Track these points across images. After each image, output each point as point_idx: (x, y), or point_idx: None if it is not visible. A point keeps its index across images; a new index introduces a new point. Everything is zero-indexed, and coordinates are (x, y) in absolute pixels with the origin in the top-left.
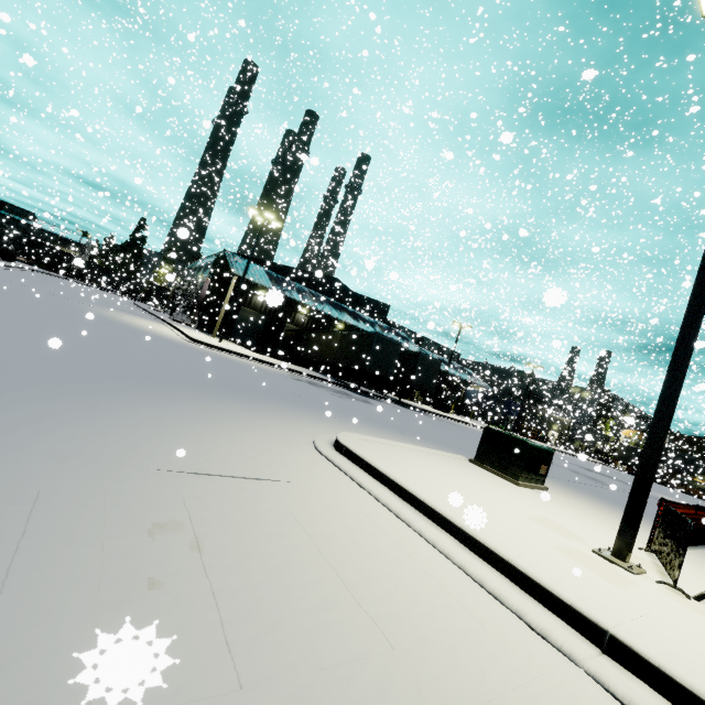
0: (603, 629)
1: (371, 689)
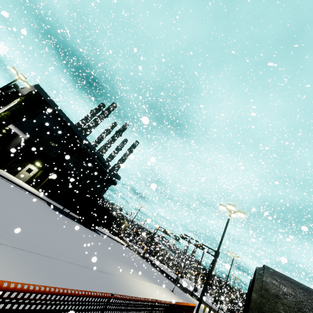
0: None
1: None
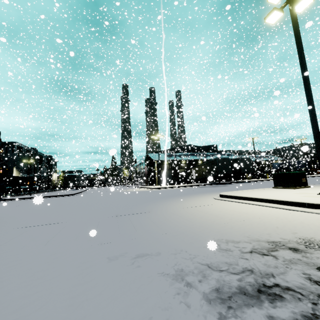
0: (304, 203)
1: (244, 216)
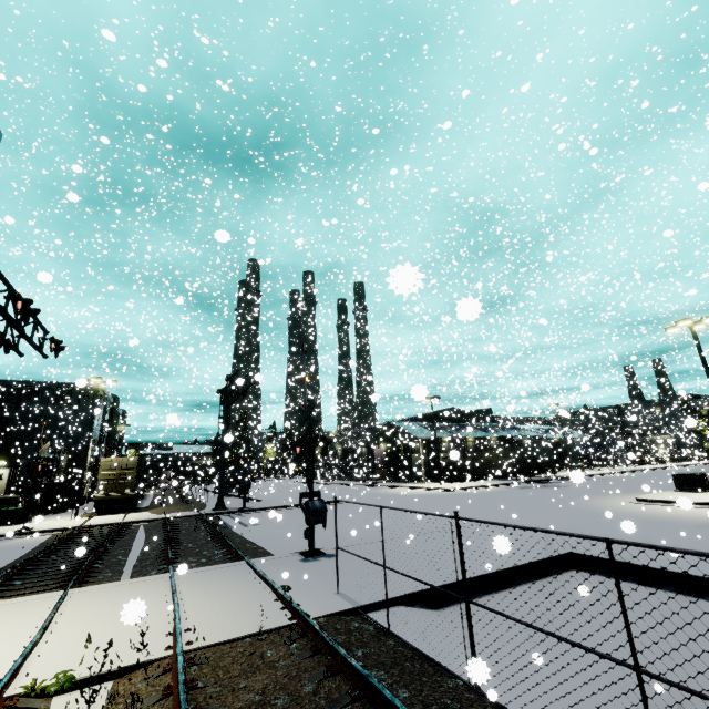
0: None
1: None
